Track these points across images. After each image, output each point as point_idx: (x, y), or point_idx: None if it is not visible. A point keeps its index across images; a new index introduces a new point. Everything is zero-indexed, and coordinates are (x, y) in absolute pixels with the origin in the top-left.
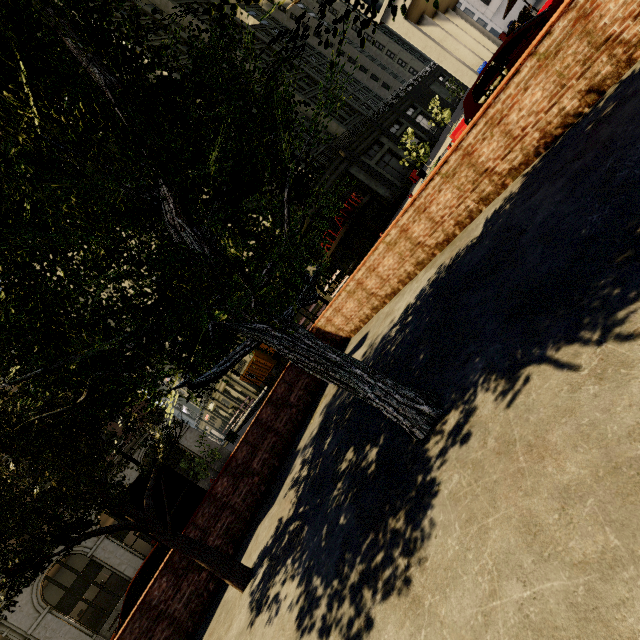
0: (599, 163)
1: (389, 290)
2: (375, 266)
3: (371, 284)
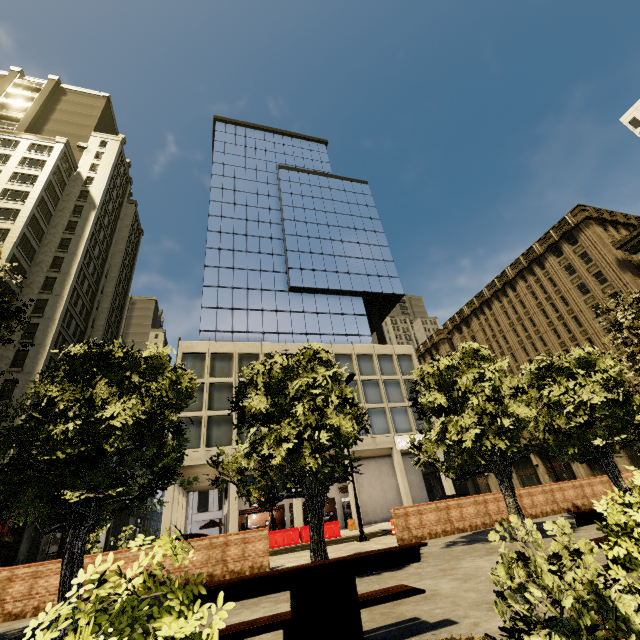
0: None
1: (19, 609)
2: (43, 574)
3: (17, 589)
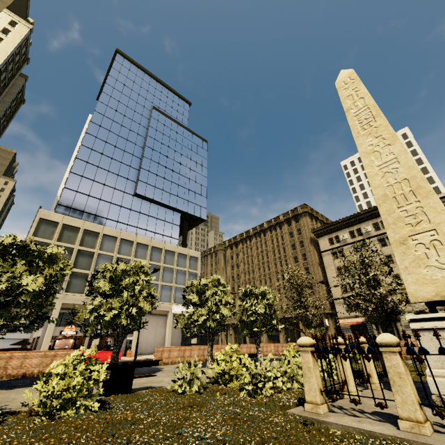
0: (37, 380)
1: None
2: None
3: None
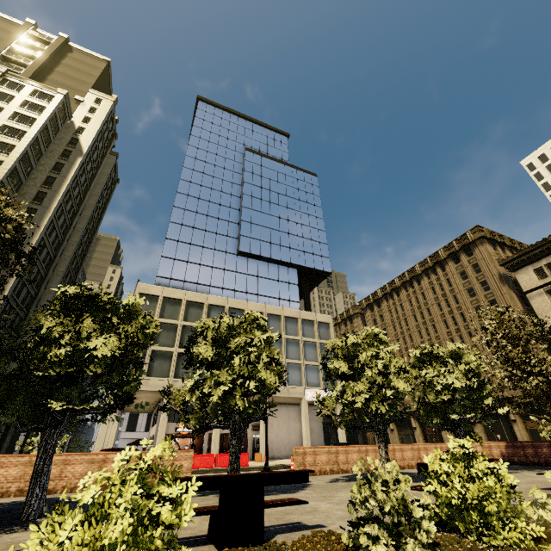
0: None
1: None
2: (4, 465)
3: None
